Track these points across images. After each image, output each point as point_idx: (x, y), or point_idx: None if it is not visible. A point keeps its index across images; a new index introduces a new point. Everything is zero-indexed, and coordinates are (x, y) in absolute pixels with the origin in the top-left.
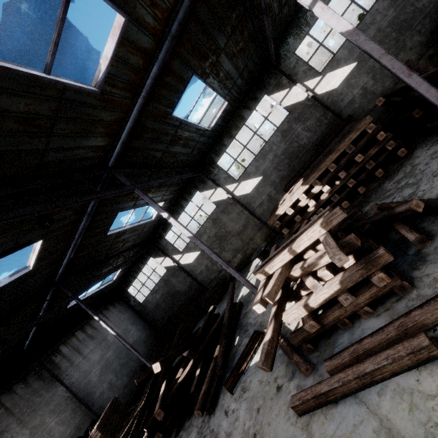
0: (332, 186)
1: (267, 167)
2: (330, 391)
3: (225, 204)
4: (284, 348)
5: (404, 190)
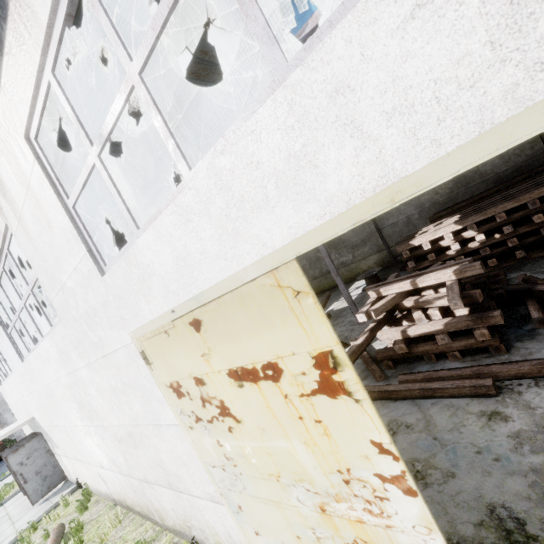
0: (488, 237)
1: None
2: (395, 391)
3: None
4: (365, 358)
5: None
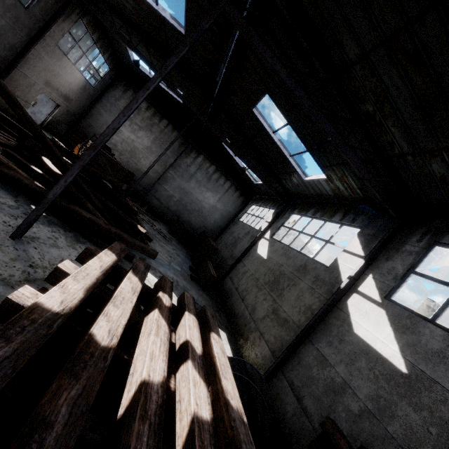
0: None
1: None
2: None
3: (329, 280)
4: None
5: None
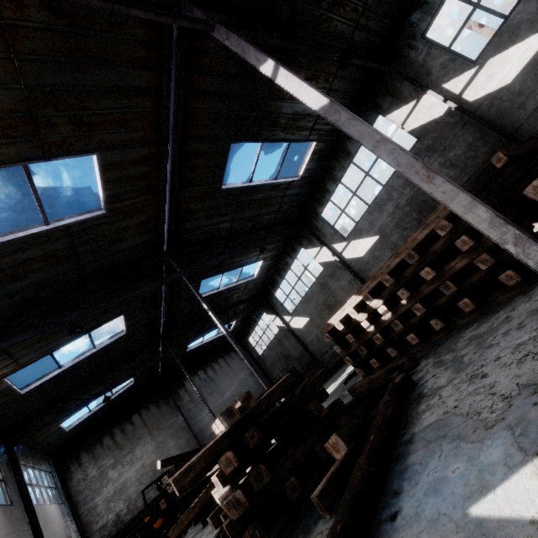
0: (396, 304)
1: (385, 223)
2: None
3: (333, 268)
4: None
5: (447, 370)
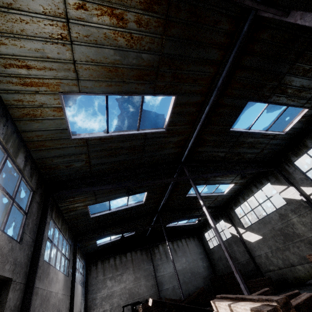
0: None
1: None
2: None
3: (297, 205)
4: None
5: None
